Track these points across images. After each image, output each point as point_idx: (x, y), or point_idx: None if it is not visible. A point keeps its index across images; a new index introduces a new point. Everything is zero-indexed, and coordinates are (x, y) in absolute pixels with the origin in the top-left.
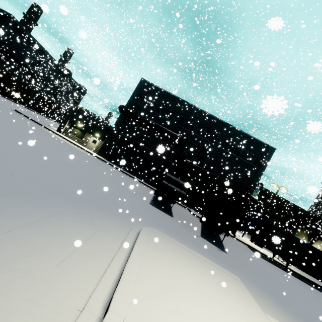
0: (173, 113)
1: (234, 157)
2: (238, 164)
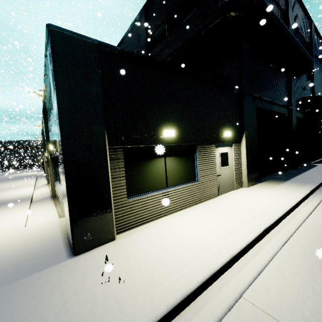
0: (282, 14)
1: (318, 72)
2: (320, 80)
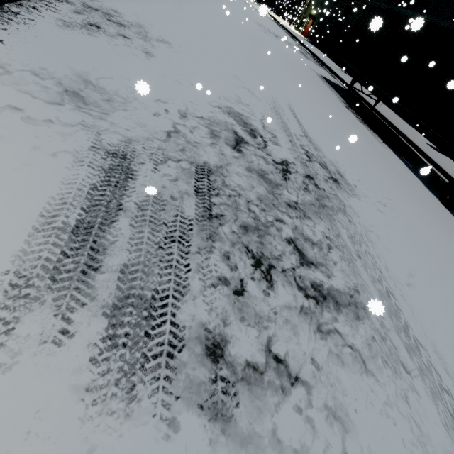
0: None
1: None
2: None
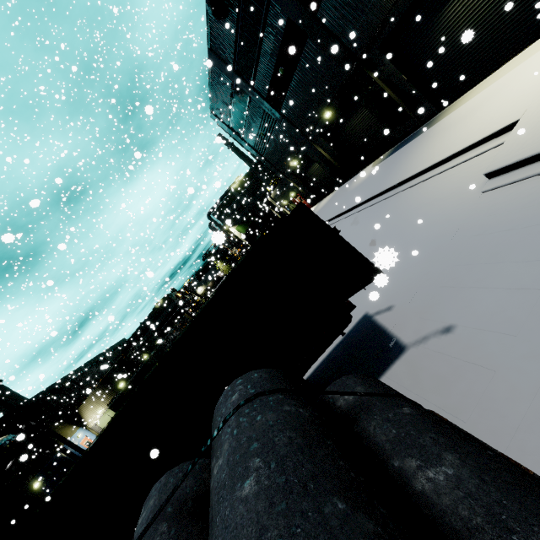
0: None
1: None
2: None
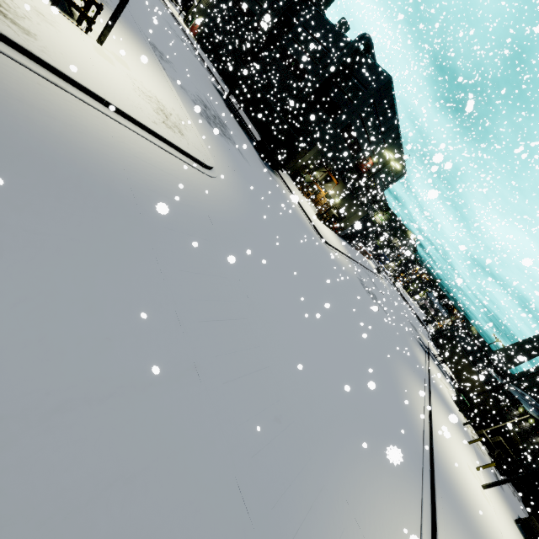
0: None
1: None
2: None
